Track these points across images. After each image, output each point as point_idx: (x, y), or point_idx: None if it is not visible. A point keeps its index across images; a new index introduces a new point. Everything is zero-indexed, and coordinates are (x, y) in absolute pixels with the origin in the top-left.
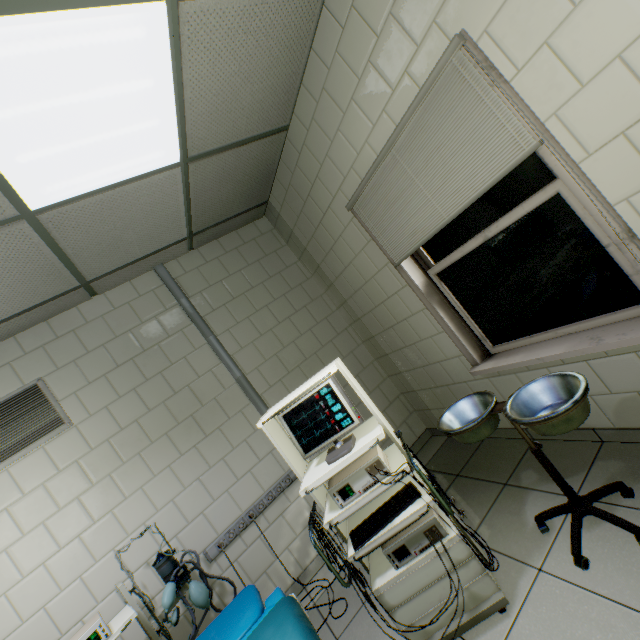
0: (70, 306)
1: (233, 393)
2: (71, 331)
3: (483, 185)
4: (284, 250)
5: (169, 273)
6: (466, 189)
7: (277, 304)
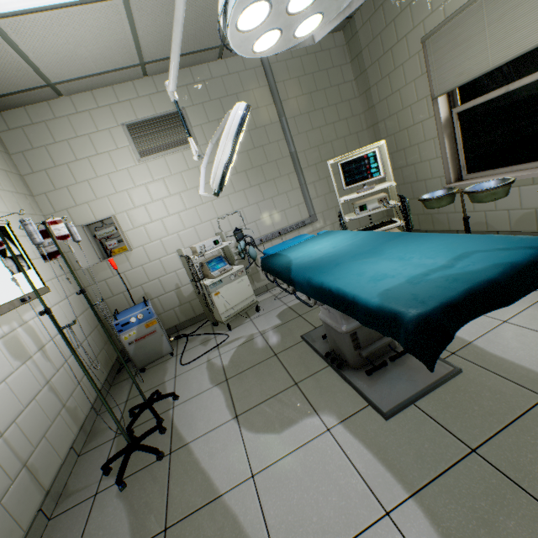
0: (205, 61)
1: (286, 161)
2: (202, 81)
3: (529, 46)
4: (347, 67)
5: (267, 58)
6: (516, 46)
7: (329, 110)
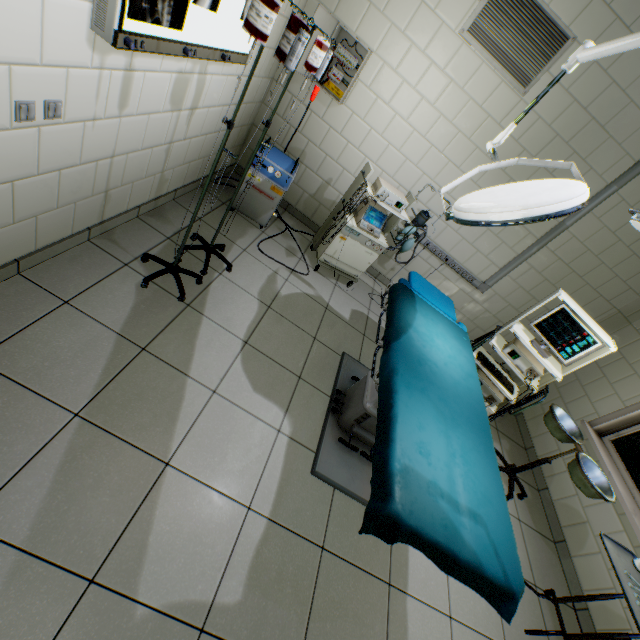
0: None
1: (547, 222)
2: None
3: None
4: None
5: None
6: None
7: None
